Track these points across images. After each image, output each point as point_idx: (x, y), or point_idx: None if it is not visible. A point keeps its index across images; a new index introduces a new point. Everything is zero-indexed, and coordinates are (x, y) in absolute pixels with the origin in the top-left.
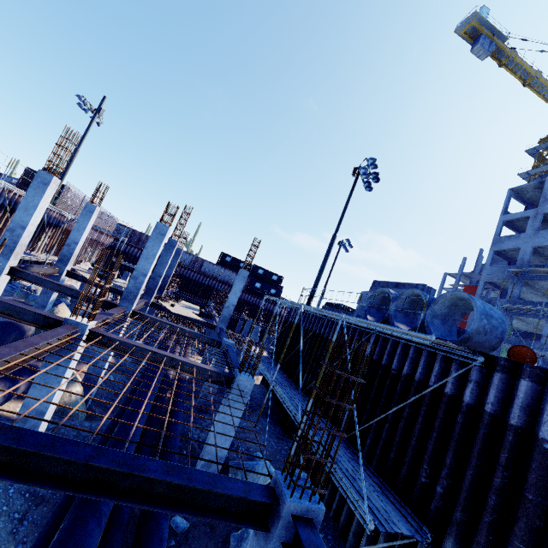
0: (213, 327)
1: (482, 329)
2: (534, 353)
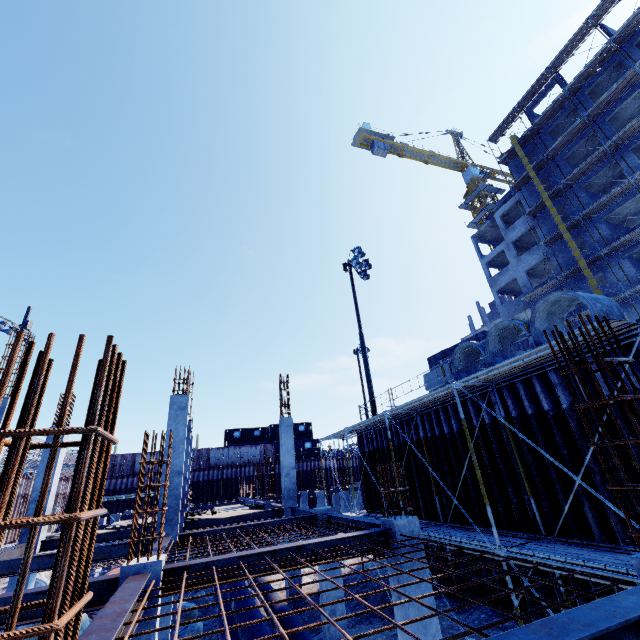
0: (280, 513)
1: (602, 313)
2: None
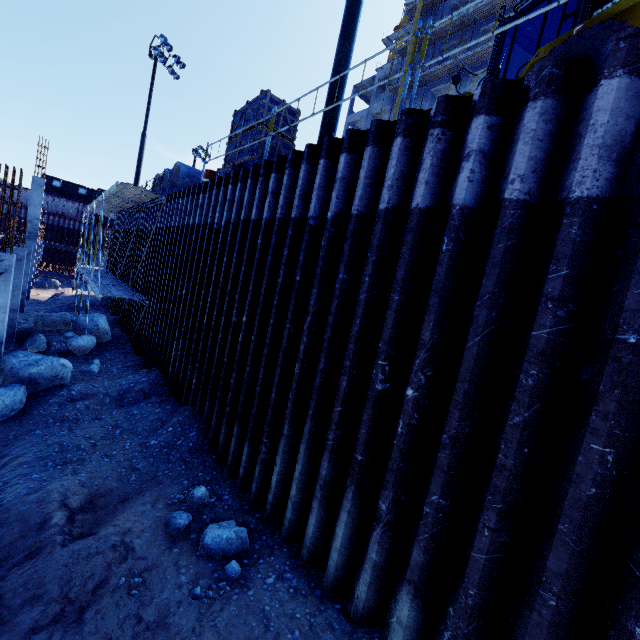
0: None
1: (186, 185)
2: None
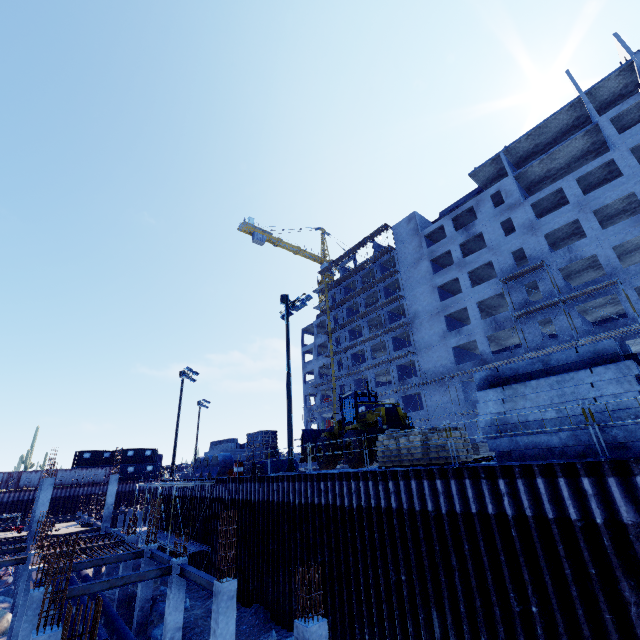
0: (99, 529)
1: (223, 467)
2: (233, 470)
